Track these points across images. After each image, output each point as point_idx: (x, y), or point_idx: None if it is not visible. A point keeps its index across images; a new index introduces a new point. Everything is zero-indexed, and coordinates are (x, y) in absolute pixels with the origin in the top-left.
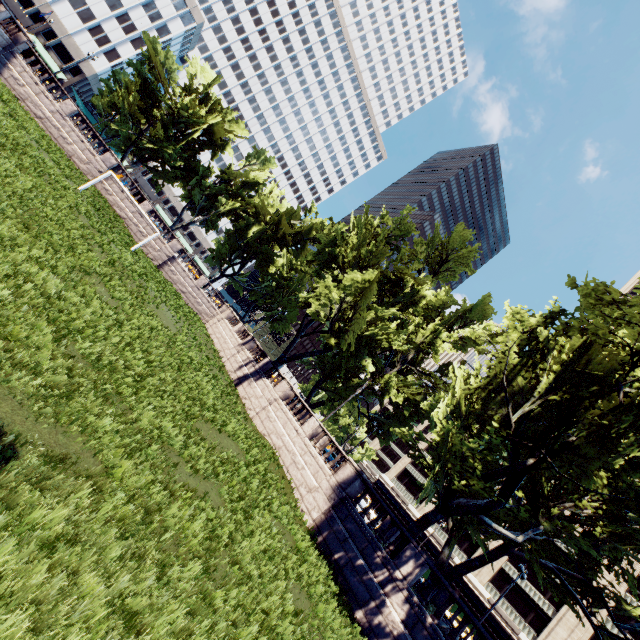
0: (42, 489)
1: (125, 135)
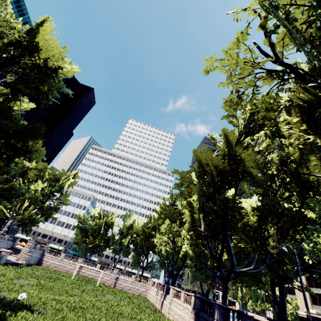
0: (52, 317)
1: (84, 249)
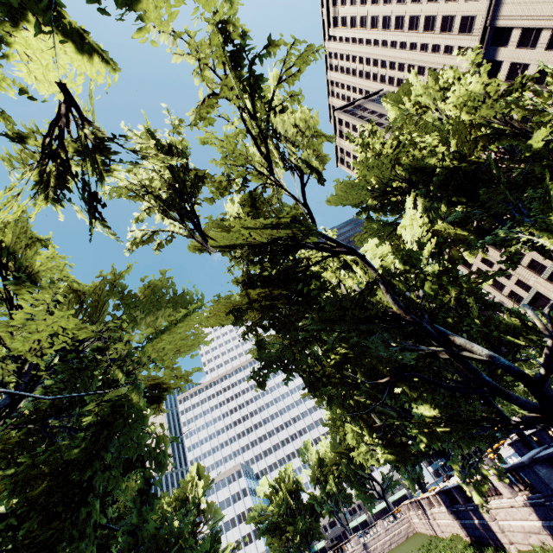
0: None
1: (295, 551)
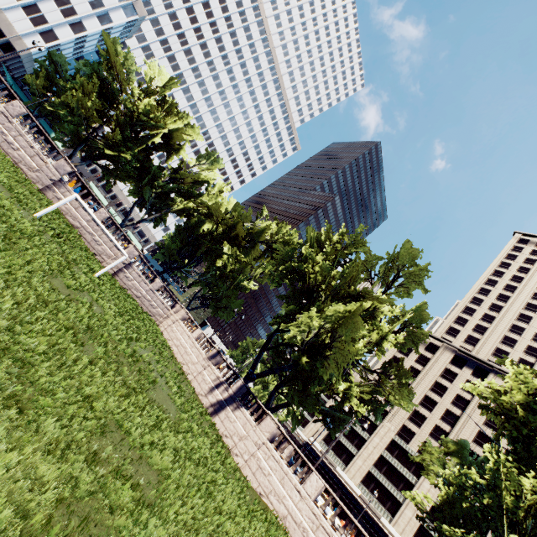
0: None
1: (73, 130)
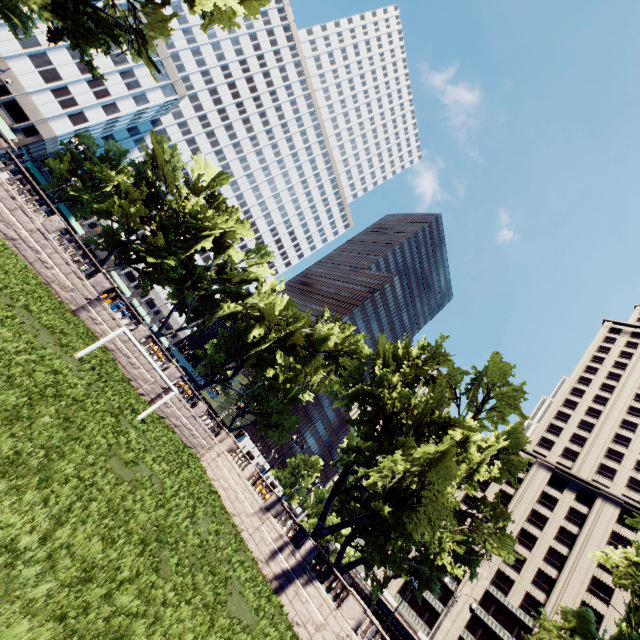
0: None
1: (108, 231)
